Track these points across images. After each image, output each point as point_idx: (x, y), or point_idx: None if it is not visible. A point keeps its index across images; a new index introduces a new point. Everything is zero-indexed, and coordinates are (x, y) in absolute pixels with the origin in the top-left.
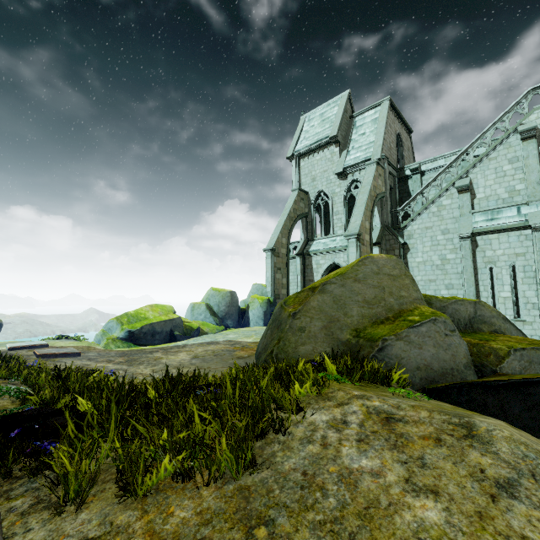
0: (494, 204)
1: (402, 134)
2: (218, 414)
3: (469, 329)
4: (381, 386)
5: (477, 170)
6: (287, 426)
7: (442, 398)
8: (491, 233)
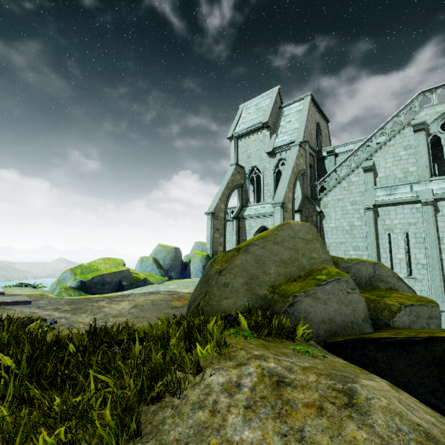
0: (392, 182)
1: (321, 123)
2: (121, 375)
3: (369, 286)
4: (286, 341)
5: (379, 154)
6: (185, 388)
7: (340, 352)
8: (389, 205)
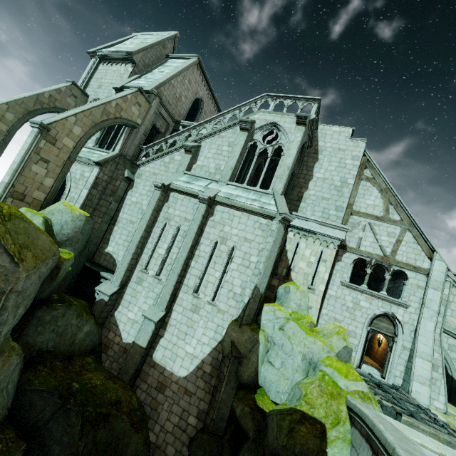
0: (203, 174)
1: (207, 104)
2: None
3: None
4: None
5: (208, 140)
6: None
7: None
8: (181, 193)
